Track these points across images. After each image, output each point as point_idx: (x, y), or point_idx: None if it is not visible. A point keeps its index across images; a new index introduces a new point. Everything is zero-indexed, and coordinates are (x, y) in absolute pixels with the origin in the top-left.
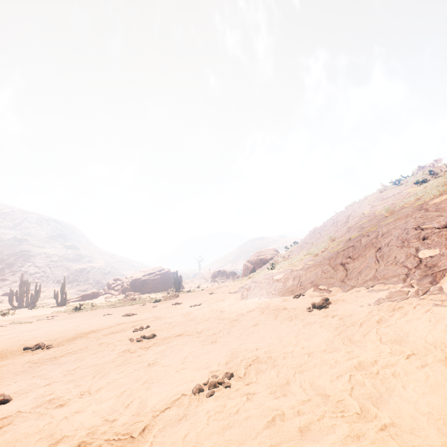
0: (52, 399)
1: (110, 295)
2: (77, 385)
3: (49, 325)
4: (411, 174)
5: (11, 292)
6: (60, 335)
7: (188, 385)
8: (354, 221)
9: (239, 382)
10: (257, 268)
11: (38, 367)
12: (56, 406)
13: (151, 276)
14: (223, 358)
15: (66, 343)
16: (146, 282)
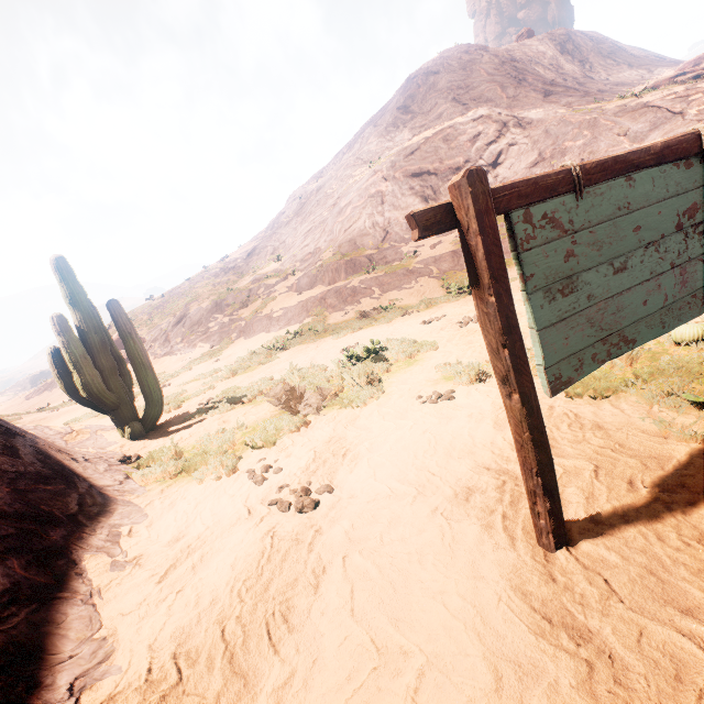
0: None
1: None
2: None
3: None
4: None
5: None
6: None
7: None
8: None
9: None
10: None
11: None
12: None
13: None
14: None
15: None
16: None
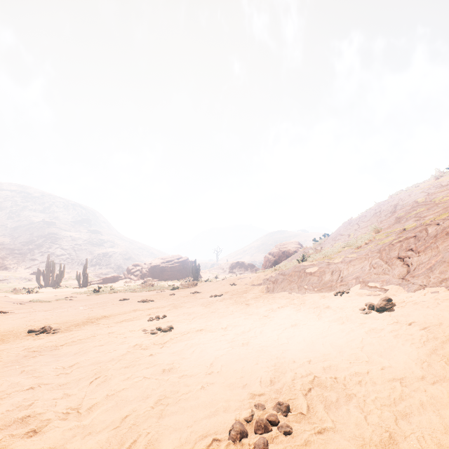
0: (27, 417)
1: (130, 279)
2: (67, 395)
3: (65, 305)
4: None
5: (38, 272)
6: (71, 318)
7: (220, 419)
8: (404, 210)
9: (302, 424)
10: (279, 261)
11: (33, 357)
12: (27, 432)
13: (169, 263)
14: (265, 373)
15: (74, 329)
16: (164, 269)
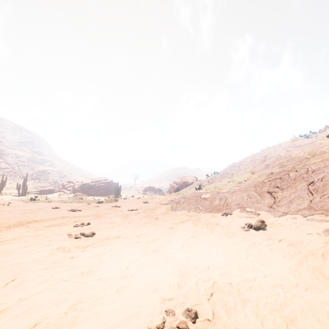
0: None
1: (63, 193)
2: None
3: (1, 209)
4: (318, 131)
5: None
6: (4, 220)
7: (133, 327)
8: (271, 160)
9: None
10: (180, 188)
11: None
12: None
13: (97, 183)
14: (173, 278)
15: (4, 230)
16: (93, 187)
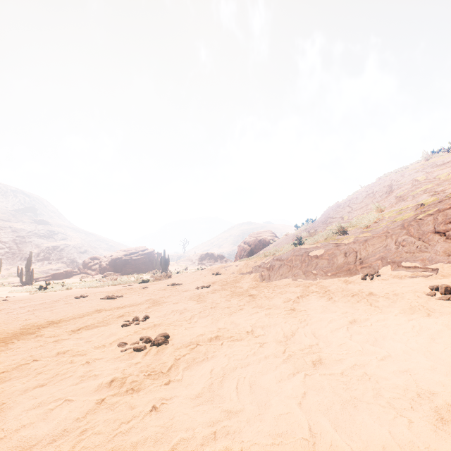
0: None
1: (86, 274)
2: None
3: None
4: None
5: None
6: None
7: None
8: (404, 189)
9: None
10: (255, 250)
11: None
12: None
13: (133, 255)
14: None
15: None
16: (127, 262)
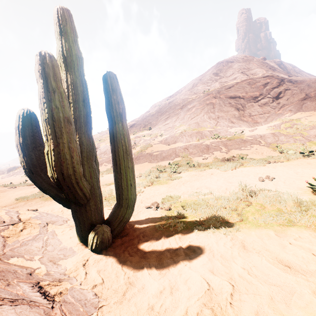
0: None
1: None
2: None
3: None
4: None
5: None
6: None
7: None
8: None
9: None
10: None
11: None
12: None
13: None
14: None
15: None
16: None
